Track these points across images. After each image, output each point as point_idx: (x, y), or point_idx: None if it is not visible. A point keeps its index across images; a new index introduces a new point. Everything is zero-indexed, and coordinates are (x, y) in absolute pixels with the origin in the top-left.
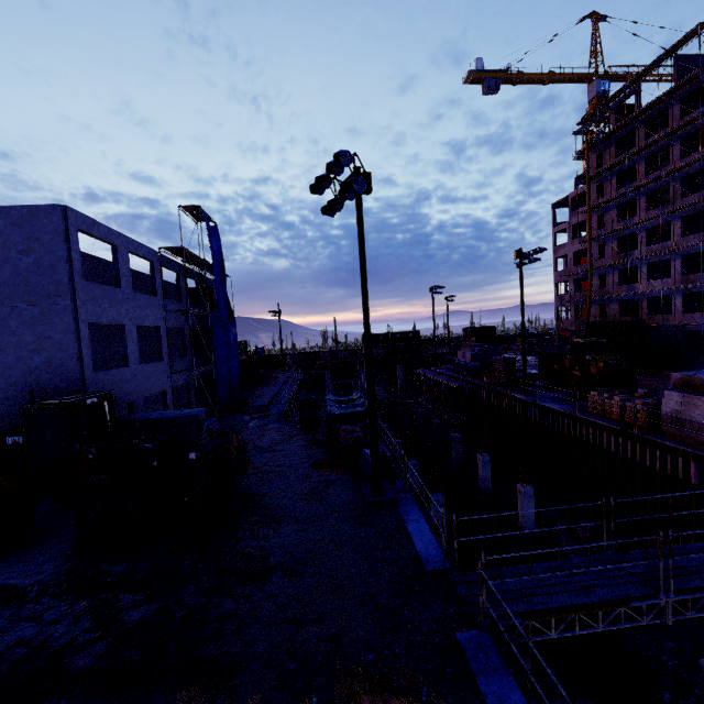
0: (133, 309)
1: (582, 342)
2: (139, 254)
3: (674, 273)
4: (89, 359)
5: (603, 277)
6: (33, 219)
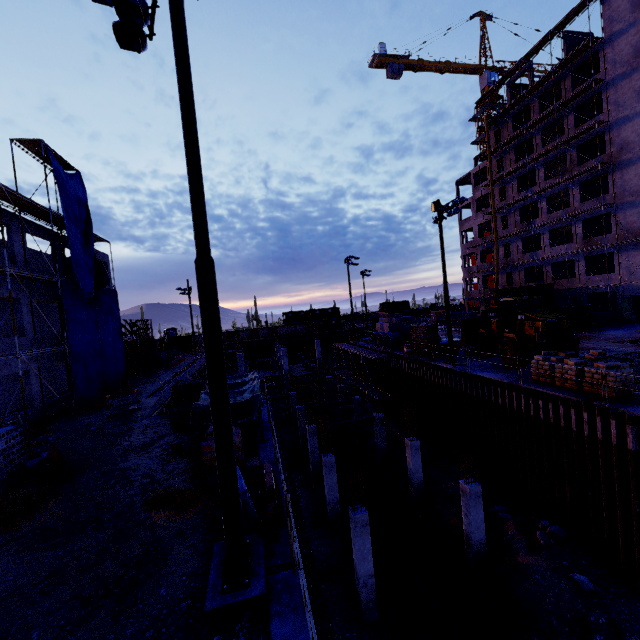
0: None
1: (512, 300)
2: None
3: (576, 237)
4: None
5: (506, 247)
6: None
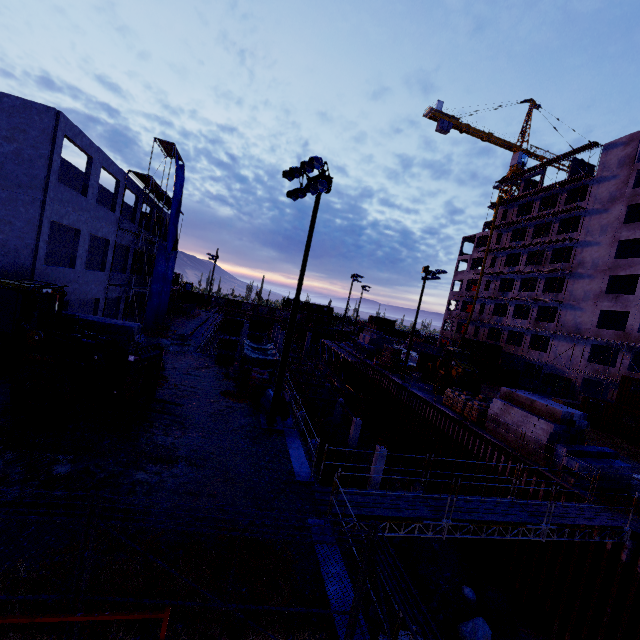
0: (92, 219)
1: (452, 350)
2: (109, 171)
3: (531, 317)
4: (43, 252)
5: (483, 306)
6: (24, 112)
